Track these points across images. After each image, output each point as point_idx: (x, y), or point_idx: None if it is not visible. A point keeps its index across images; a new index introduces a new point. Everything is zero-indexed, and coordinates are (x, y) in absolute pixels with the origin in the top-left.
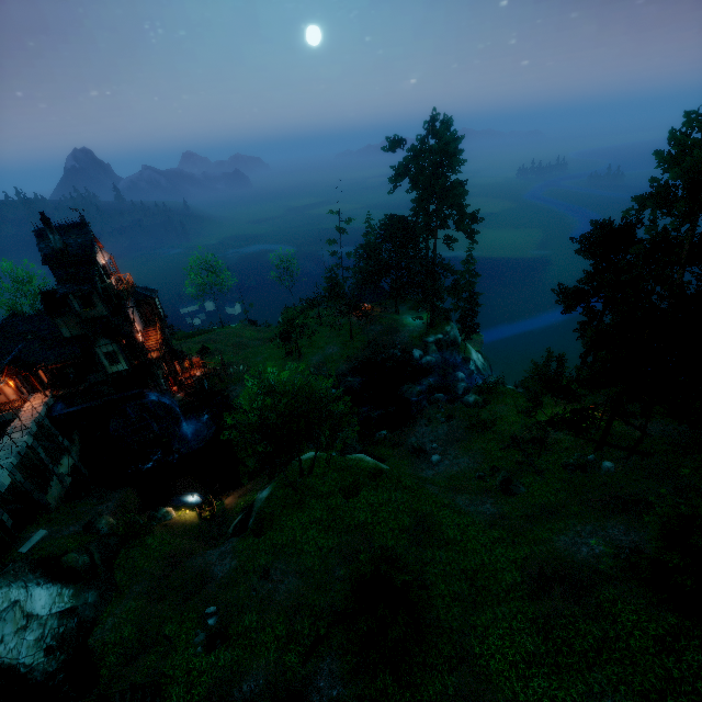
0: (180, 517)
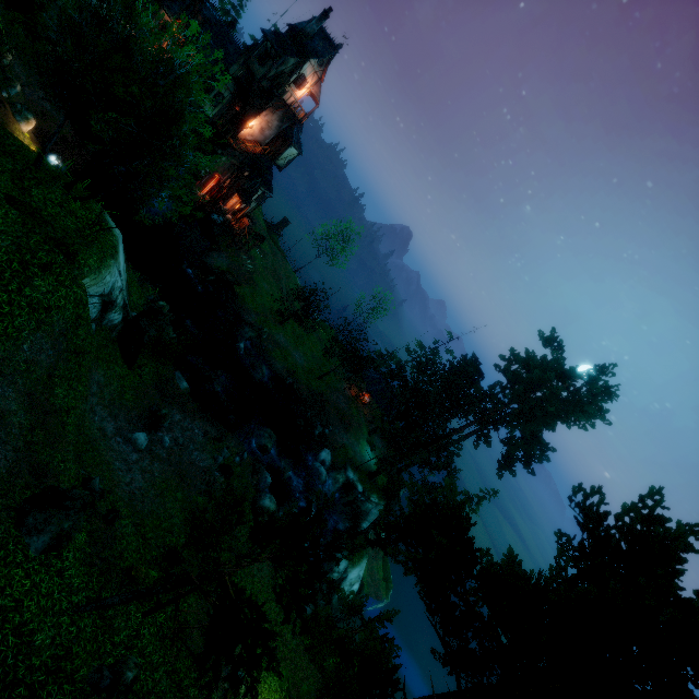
0: (21, 132)
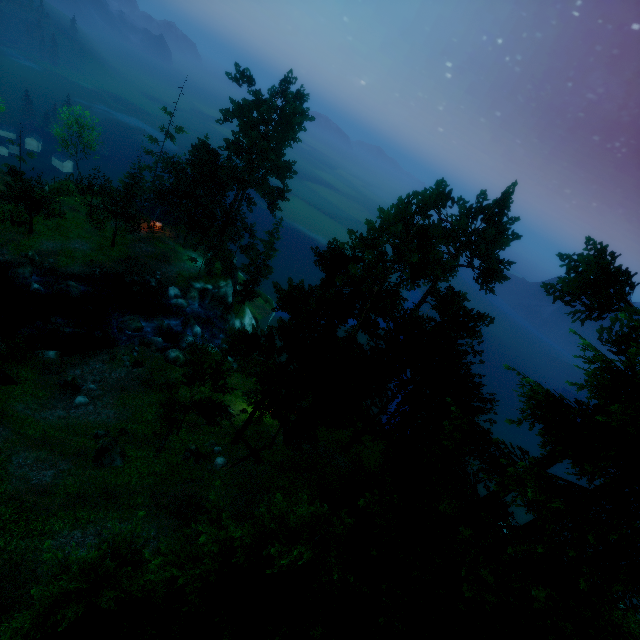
0: None
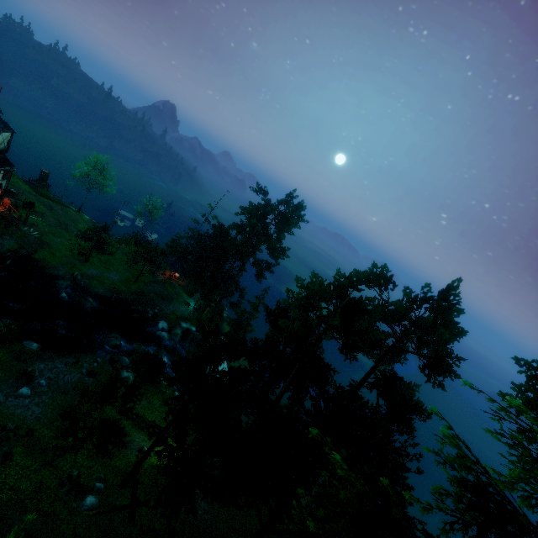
0: None
